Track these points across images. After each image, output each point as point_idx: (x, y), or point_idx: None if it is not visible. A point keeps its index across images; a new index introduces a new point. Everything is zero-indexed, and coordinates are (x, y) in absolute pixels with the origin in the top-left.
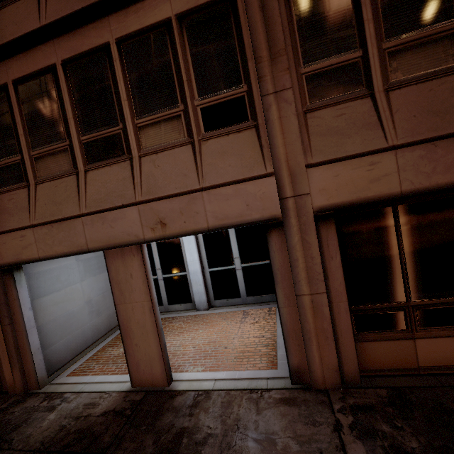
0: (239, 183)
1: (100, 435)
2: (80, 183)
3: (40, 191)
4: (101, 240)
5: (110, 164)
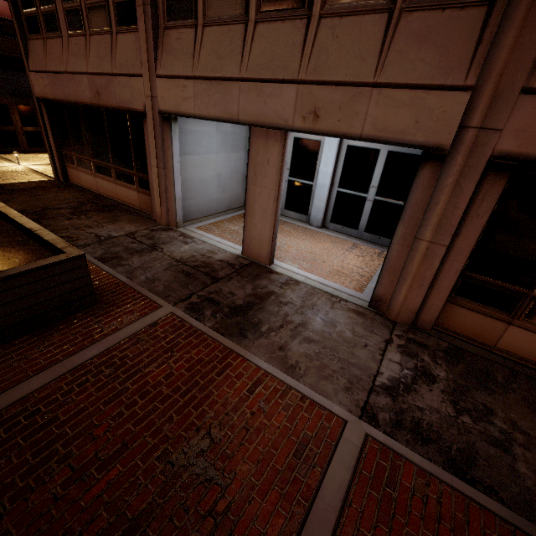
0: (421, 89)
1: (217, 270)
2: (247, 37)
3: (206, 37)
4: (252, 115)
5: (284, 19)
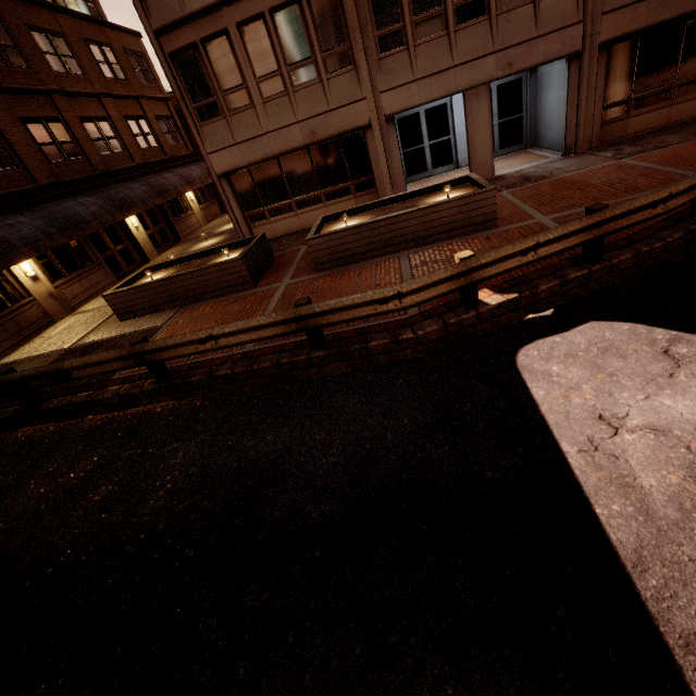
0: (562, 30)
1: None
2: (451, 42)
3: (419, 52)
4: (467, 84)
5: (474, 24)
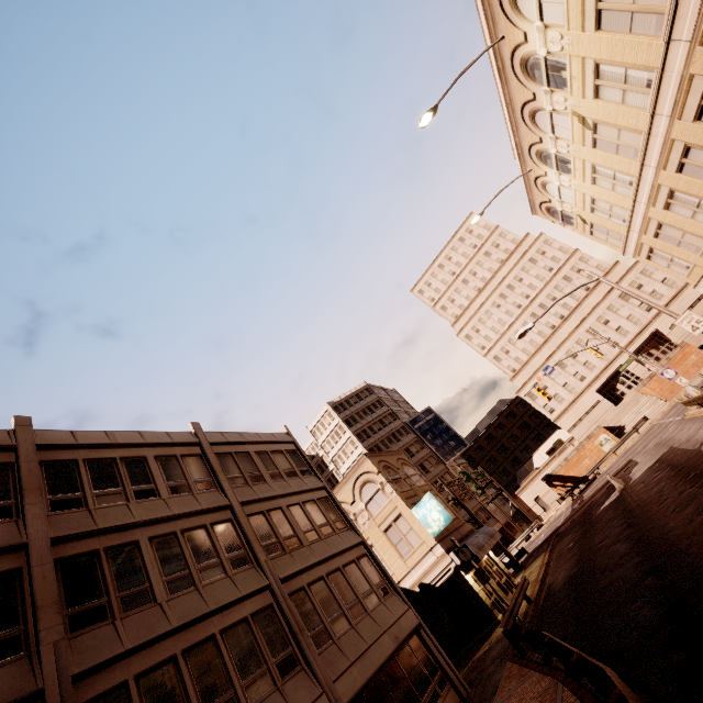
0: None
1: None
2: None
3: None
4: None
5: None
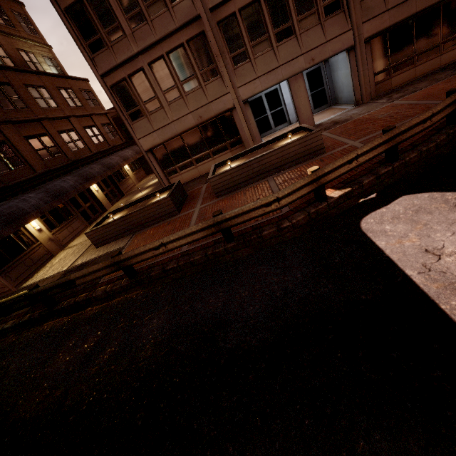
0: (340, 36)
1: None
2: (276, 53)
3: (257, 61)
4: (289, 74)
5: (287, 41)
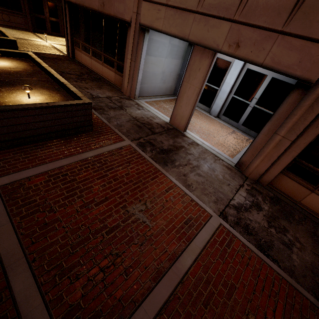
0: (310, 41)
1: (155, 128)
2: None
3: None
4: (197, 37)
5: None
